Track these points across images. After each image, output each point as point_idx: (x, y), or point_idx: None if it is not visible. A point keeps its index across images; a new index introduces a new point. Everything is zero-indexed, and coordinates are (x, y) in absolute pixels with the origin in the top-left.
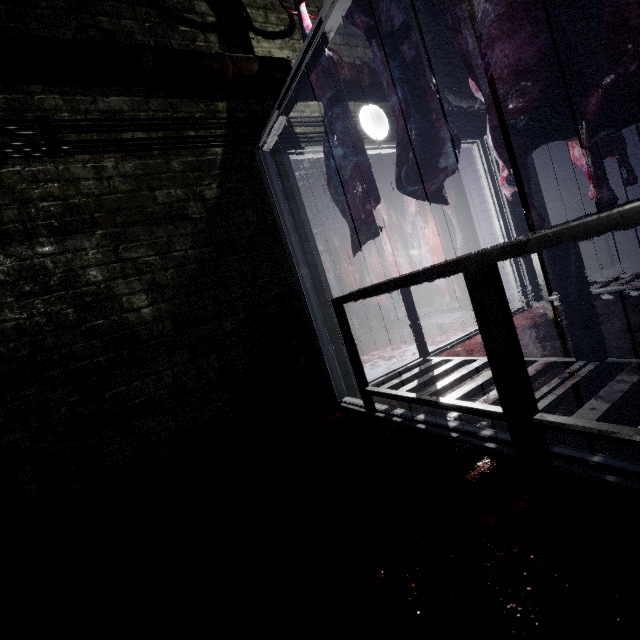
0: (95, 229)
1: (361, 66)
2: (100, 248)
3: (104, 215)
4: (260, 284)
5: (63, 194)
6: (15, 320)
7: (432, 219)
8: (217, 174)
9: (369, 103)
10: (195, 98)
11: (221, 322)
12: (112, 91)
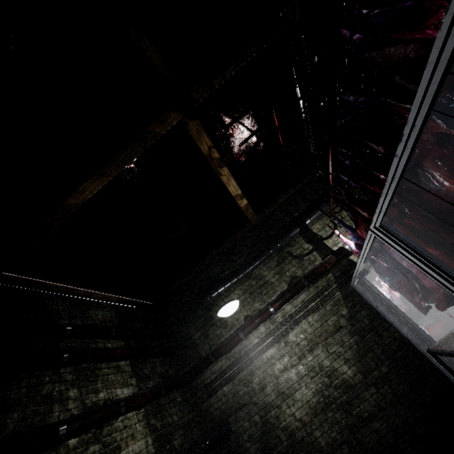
0: (318, 345)
1: None
2: (323, 351)
3: (318, 338)
4: (386, 343)
5: (305, 336)
6: (314, 387)
7: None
8: (342, 303)
9: None
10: (320, 279)
11: (379, 368)
12: (299, 294)
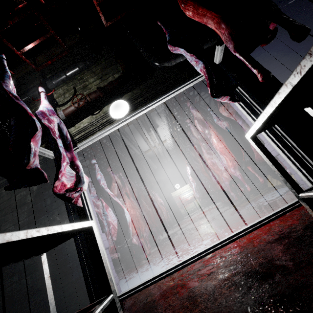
0: None
1: (95, 91)
2: None
3: None
4: None
5: None
6: None
7: (213, 131)
8: None
9: (117, 100)
10: None
11: None
12: None
